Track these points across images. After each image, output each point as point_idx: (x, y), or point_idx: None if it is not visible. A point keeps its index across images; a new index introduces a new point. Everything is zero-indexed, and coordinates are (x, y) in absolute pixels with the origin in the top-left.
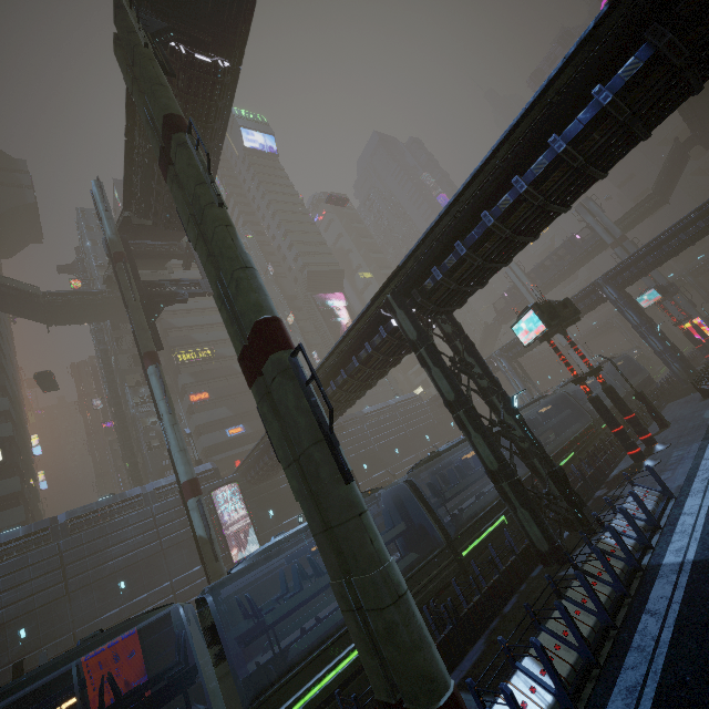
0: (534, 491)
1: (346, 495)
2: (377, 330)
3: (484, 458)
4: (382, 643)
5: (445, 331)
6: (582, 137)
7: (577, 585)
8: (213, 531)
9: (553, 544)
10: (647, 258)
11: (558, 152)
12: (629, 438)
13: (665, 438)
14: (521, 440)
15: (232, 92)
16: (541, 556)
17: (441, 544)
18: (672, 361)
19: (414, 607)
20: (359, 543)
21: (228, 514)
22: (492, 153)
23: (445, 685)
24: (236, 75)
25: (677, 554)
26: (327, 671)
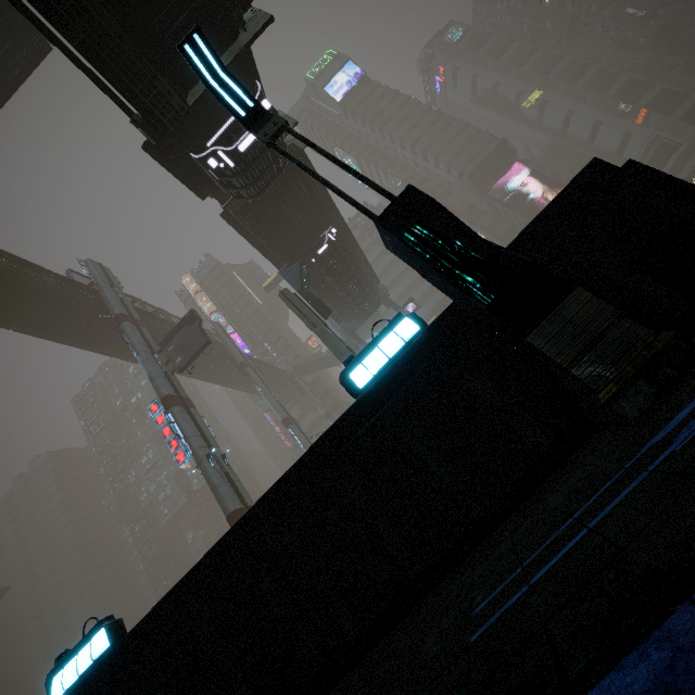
0: None
1: None
2: None
3: None
4: None
5: None
6: None
7: None
8: None
9: None
10: None
11: None
12: None
13: None
14: None
15: (343, 225)
16: None
17: None
18: None
19: None
20: None
21: None
22: None
23: None
24: (339, 217)
25: None
26: None
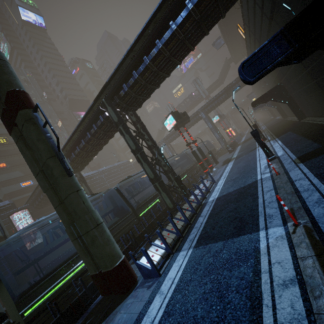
0: (168, 185)
1: (69, 182)
2: (99, 118)
3: (148, 173)
4: (90, 247)
5: (133, 120)
6: (182, 25)
7: (179, 213)
8: (6, 231)
9: (174, 204)
10: (215, 102)
11: (173, 30)
12: (205, 166)
13: (216, 166)
14: (164, 166)
15: None
16: (170, 210)
17: (130, 212)
18: (222, 142)
19: (106, 228)
20: (76, 204)
21: (22, 226)
22: (146, 25)
23: (120, 257)
24: None
25: (213, 197)
26: (68, 274)
